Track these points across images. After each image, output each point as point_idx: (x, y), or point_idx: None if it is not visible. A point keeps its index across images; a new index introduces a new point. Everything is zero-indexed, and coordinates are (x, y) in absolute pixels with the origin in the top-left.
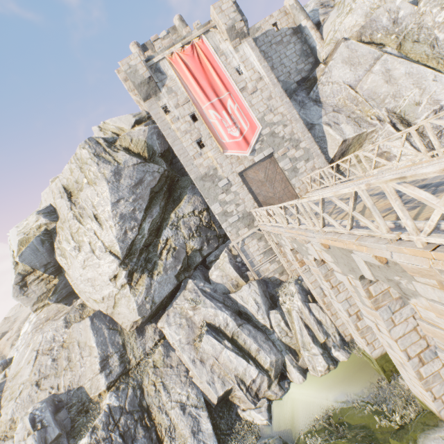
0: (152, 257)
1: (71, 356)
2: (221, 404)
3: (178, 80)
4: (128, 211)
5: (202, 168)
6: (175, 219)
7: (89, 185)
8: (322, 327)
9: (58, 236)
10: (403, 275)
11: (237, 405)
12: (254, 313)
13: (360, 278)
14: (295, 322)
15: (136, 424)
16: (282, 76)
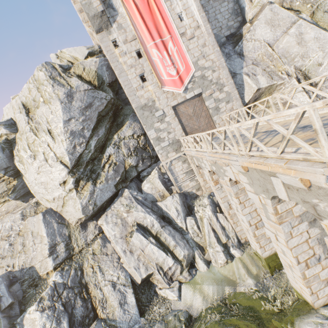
0: (97, 168)
1: (26, 242)
2: (144, 284)
3: (128, 17)
4: (78, 129)
5: (142, 99)
6: (117, 140)
7: (44, 104)
8: (225, 232)
9: (17, 145)
10: (325, 198)
11: (156, 285)
12: (174, 218)
13: (271, 198)
14: (205, 227)
15: (76, 296)
16: (215, 30)
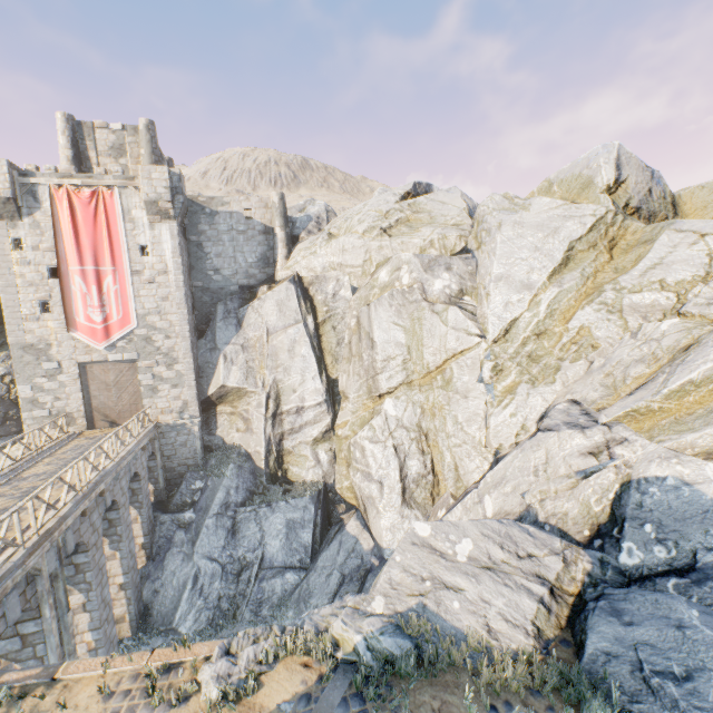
0: None
1: None
2: None
3: (53, 220)
4: None
5: (31, 336)
6: None
7: None
8: None
9: None
10: None
11: None
12: None
13: None
14: None
15: None
16: (227, 270)
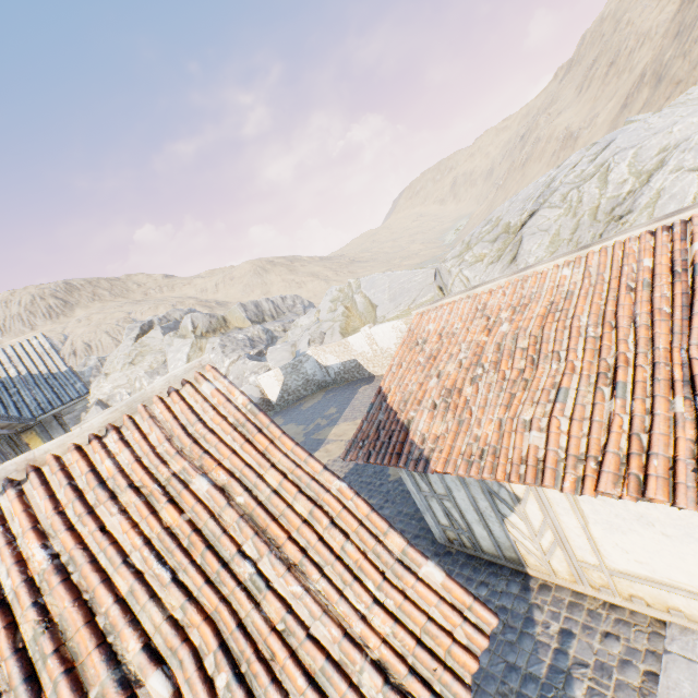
0: None
1: None
2: None
3: None
4: None
5: None
6: None
7: None
8: None
9: None
10: None
11: None
12: None
13: None
14: None
15: None
16: None
